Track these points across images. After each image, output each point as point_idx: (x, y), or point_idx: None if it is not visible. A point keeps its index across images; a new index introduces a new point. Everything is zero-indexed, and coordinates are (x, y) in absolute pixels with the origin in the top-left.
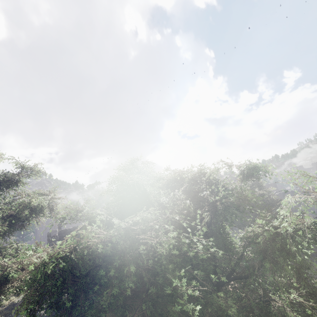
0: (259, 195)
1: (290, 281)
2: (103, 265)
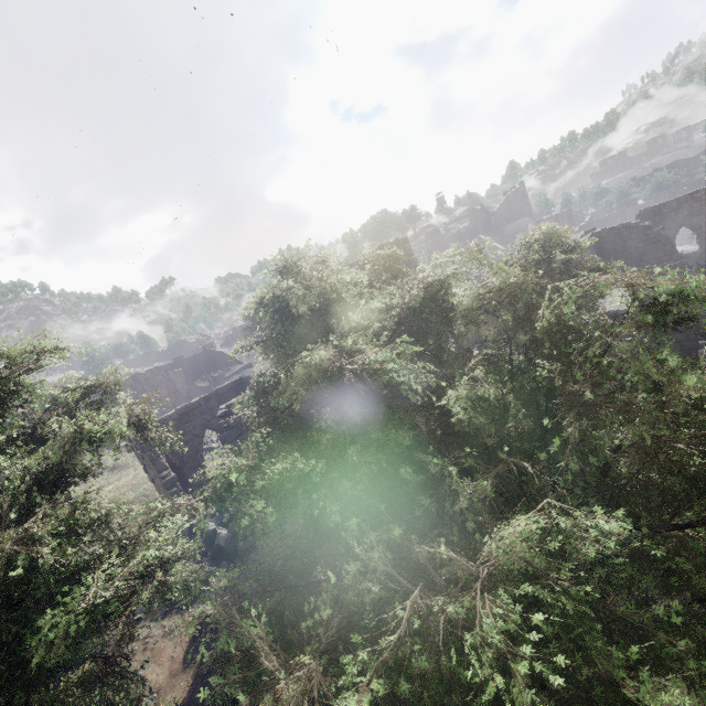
0: (564, 264)
1: None
2: None
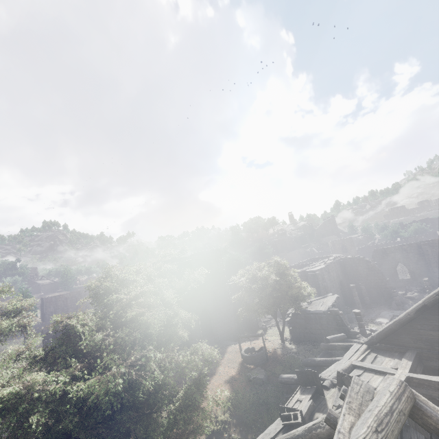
0: (274, 281)
1: (157, 401)
2: (2, 411)
